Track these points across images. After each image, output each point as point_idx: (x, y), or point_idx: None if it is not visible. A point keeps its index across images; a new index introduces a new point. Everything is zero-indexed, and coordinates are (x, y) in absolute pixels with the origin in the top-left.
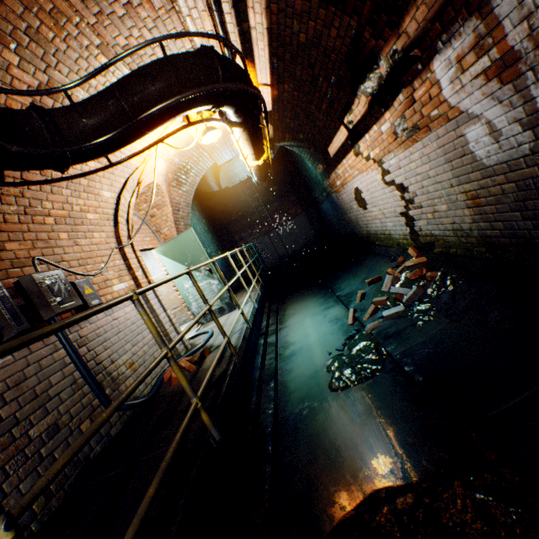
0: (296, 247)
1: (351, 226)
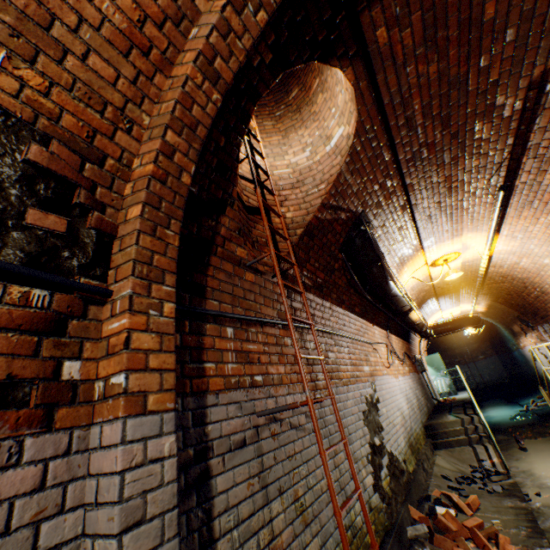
0: (491, 378)
1: (533, 370)
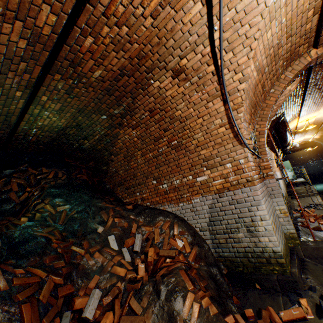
0: (314, 171)
1: None
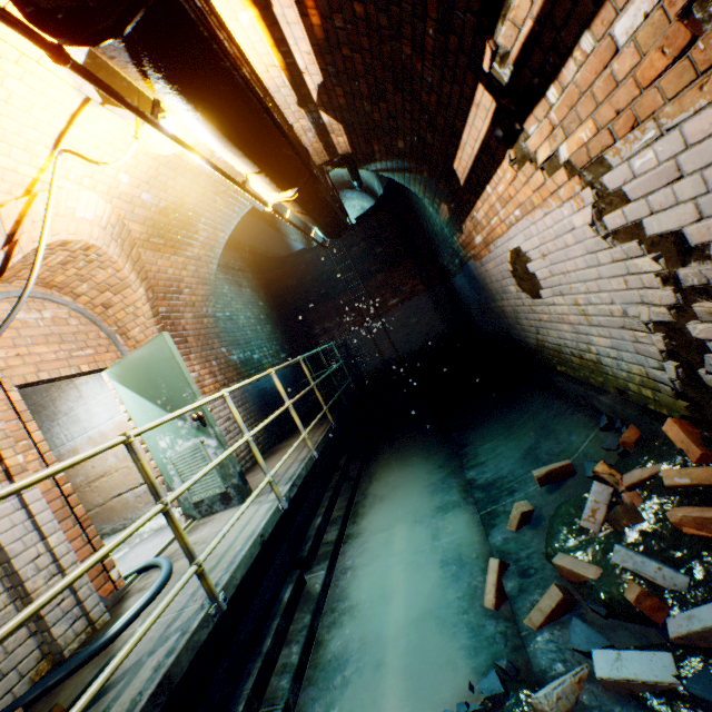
0: (413, 346)
1: (504, 324)
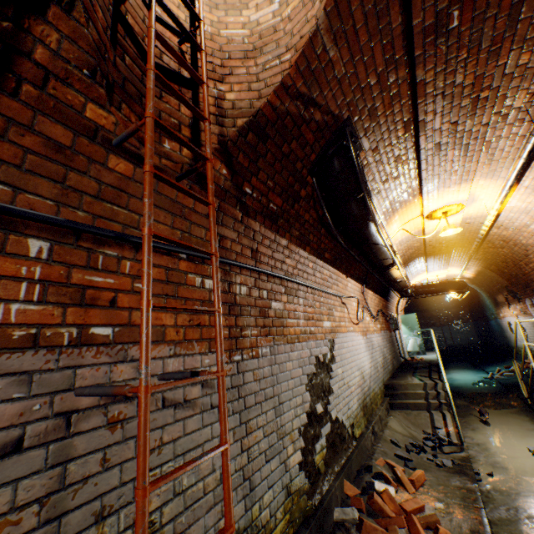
0: (462, 342)
1: (506, 340)
